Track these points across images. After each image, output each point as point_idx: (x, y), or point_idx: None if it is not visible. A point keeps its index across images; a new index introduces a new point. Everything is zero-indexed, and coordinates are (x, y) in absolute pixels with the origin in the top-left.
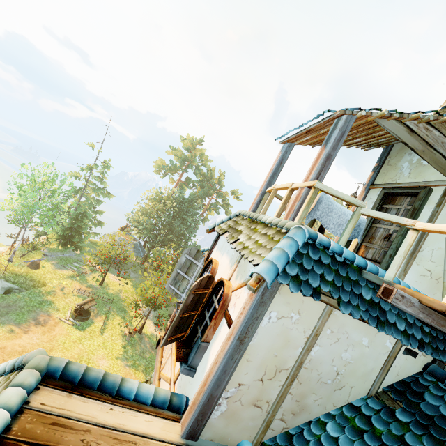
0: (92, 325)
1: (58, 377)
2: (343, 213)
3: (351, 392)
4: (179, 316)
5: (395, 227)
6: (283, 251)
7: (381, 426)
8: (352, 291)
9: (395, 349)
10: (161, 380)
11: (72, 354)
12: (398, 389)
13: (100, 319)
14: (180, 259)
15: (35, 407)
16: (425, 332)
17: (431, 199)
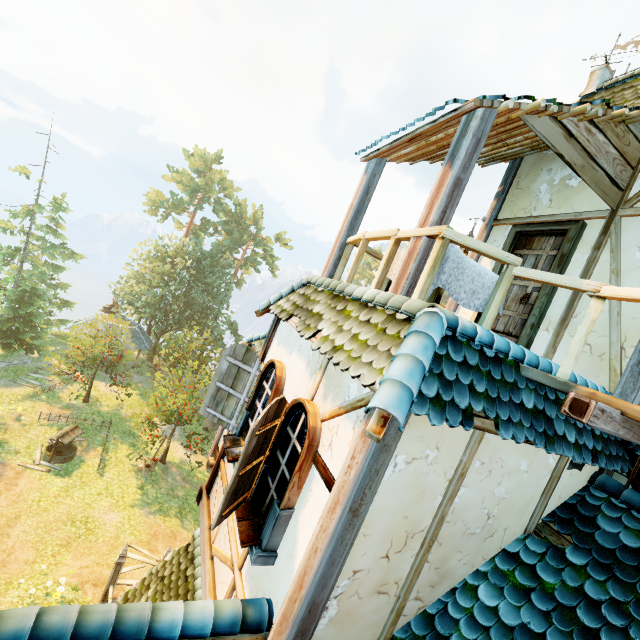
0: (82, 466)
1: None
2: (477, 273)
3: (505, 535)
4: (237, 476)
5: (535, 283)
6: (416, 359)
7: (551, 578)
8: (511, 401)
9: (560, 466)
10: (215, 558)
11: (55, 516)
12: (562, 518)
13: (93, 454)
14: (218, 366)
15: None
16: (596, 437)
17: (585, 239)
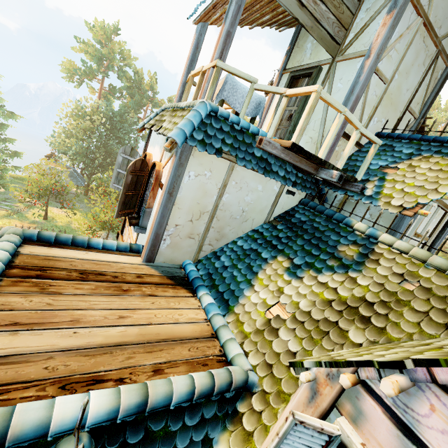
0: None
1: (36, 240)
2: (246, 93)
3: (253, 222)
4: (123, 194)
5: (295, 107)
6: (189, 120)
7: (268, 234)
8: (246, 151)
9: (280, 191)
10: None
11: None
12: (282, 216)
13: None
14: (117, 159)
15: (26, 253)
16: (298, 177)
17: (320, 78)
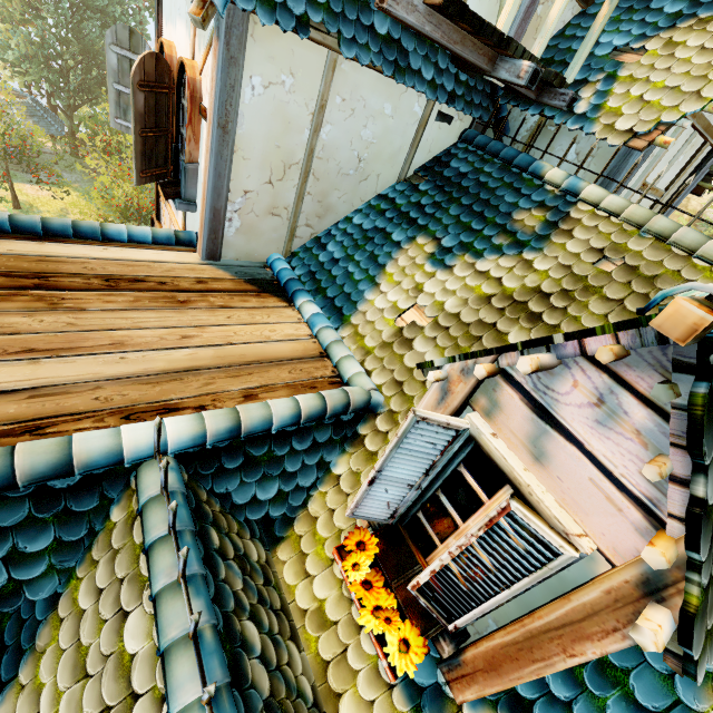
0: None
1: (11, 231)
2: None
3: (379, 182)
4: (138, 135)
5: None
6: None
7: (403, 201)
8: (359, 22)
9: (425, 115)
10: None
11: None
12: (428, 167)
13: None
14: (107, 61)
15: (3, 253)
16: (460, 82)
17: None
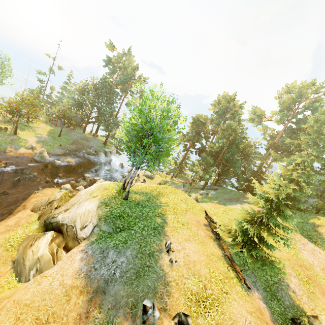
0: None
1: None
2: None
3: None
4: None
5: None
6: None
7: None
8: None
9: None
10: None
11: None
12: None
13: None
14: None
15: None
16: None
17: None
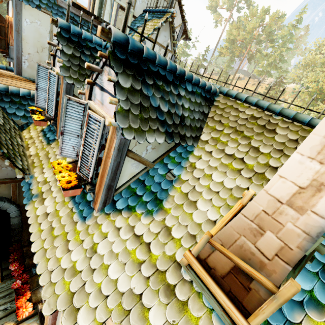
0: None
1: None
2: None
3: None
4: None
5: None
6: None
7: None
8: (58, 10)
9: None
10: None
11: None
12: None
13: None
14: None
15: None
16: None
17: None
